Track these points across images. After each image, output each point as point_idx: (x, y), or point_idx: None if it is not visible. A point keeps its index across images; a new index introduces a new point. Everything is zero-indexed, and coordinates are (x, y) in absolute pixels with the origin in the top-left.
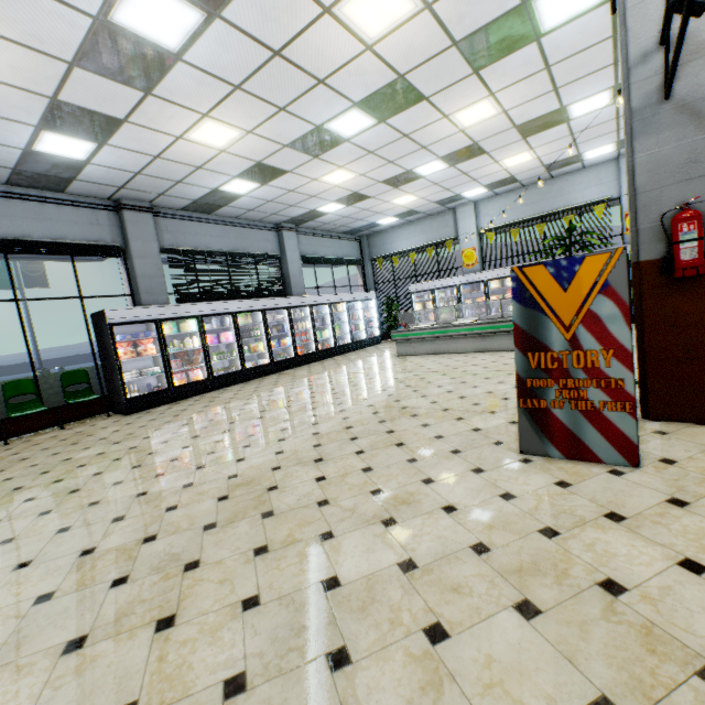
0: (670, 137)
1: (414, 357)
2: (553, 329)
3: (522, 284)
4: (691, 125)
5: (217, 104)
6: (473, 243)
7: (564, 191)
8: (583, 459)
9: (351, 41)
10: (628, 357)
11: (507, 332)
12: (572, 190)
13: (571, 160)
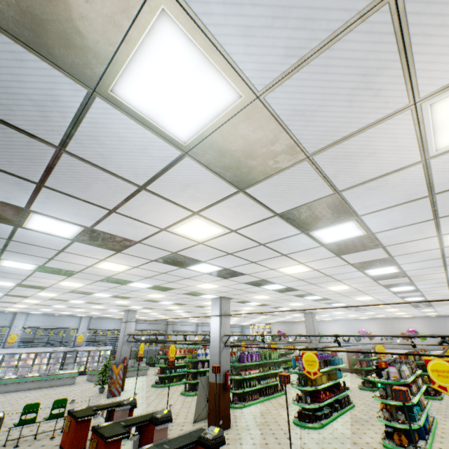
0: (126, 346)
1: (4, 393)
2: (115, 375)
3: (112, 367)
4: (128, 346)
5: (51, 301)
6: (18, 332)
7: (64, 320)
8: (115, 396)
9: (89, 306)
10: (122, 379)
11: (53, 379)
12: (66, 321)
13: (74, 314)
